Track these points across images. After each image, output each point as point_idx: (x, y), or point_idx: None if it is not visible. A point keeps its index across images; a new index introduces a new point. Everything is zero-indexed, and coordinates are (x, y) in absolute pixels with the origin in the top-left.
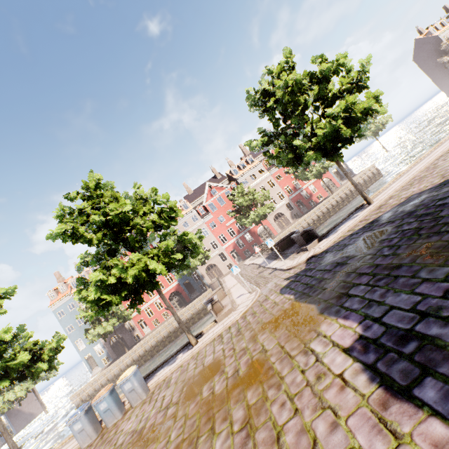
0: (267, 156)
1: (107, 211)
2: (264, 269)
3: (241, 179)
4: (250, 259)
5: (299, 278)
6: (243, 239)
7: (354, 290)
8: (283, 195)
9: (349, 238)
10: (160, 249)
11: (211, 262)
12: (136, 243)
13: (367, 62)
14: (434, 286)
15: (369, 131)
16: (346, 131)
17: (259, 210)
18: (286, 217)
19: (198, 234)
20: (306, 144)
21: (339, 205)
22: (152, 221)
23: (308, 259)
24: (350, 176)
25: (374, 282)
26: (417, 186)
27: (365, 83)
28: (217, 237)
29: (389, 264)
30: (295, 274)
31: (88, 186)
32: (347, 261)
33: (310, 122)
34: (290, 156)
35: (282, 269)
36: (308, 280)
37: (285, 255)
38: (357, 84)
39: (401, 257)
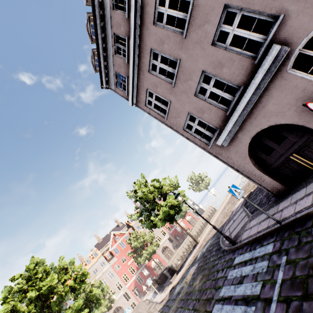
0: (141, 222)
1: (41, 286)
2: (152, 304)
3: (136, 225)
4: (147, 294)
5: (164, 309)
6: (141, 274)
7: (177, 312)
8: (164, 232)
9: (186, 271)
10: (73, 308)
11: (117, 304)
12: (56, 306)
13: (176, 177)
14: (192, 303)
15: (202, 187)
16: (172, 211)
17: (148, 248)
18: (170, 248)
19: (100, 287)
20: (156, 218)
21: (199, 235)
22: (70, 286)
23: (170, 290)
24: (184, 228)
25: (183, 304)
26: (210, 233)
27: (177, 185)
28: (121, 277)
29: (189, 291)
30: (163, 305)
31: (29, 268)
32: (181, 290)
33: (157, 206)
34: (151, 224)
35: (159, 301)
36: (166, 309)
37: (163, 287)
38: (175, 186)
39: (193, 286)
